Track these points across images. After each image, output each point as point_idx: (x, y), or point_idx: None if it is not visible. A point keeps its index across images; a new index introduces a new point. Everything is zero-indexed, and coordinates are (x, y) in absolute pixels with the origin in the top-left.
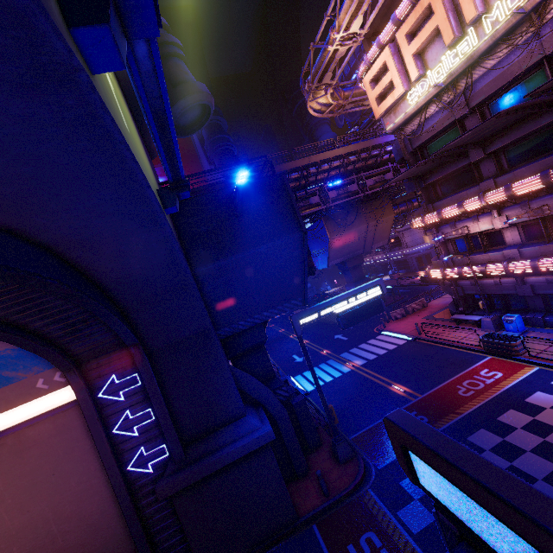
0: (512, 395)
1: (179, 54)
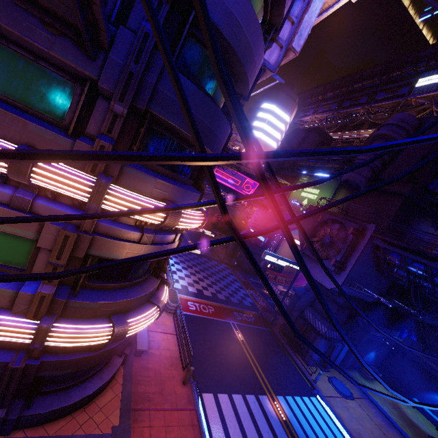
0: (198, 296)
1: (353, 164)
